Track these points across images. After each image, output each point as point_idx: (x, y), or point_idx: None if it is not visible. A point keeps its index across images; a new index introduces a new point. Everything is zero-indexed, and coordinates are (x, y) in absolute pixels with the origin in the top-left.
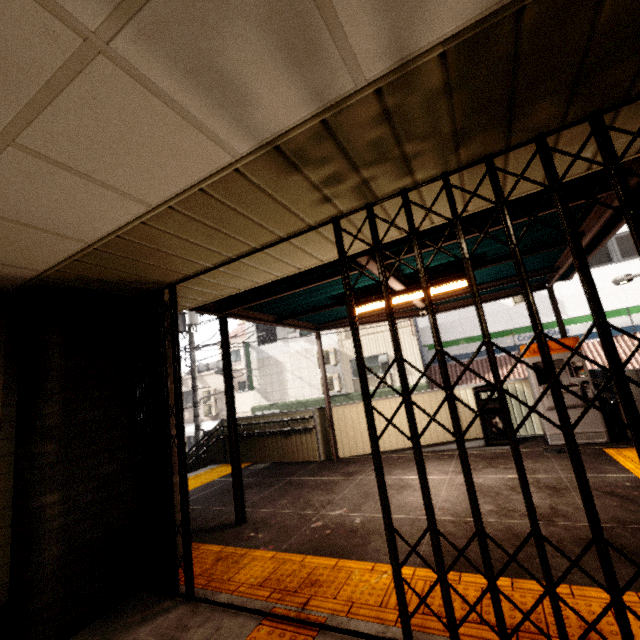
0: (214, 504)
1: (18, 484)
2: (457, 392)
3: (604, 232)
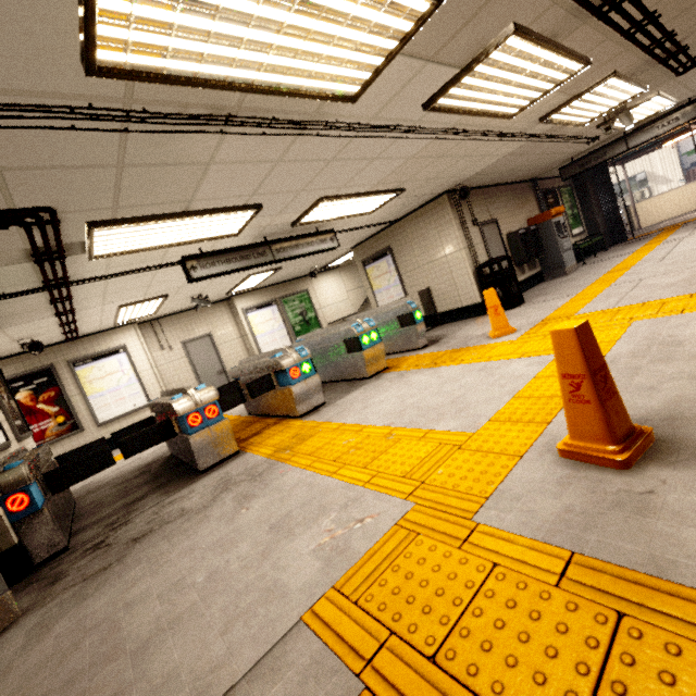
0: None
1: (587, 220)
2: None
3: None
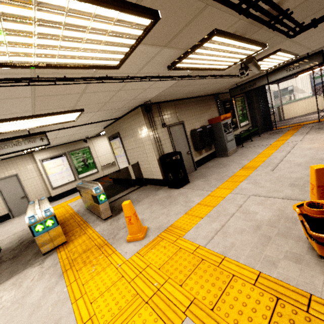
0: None
1: (251, 117)
2: None
3: None
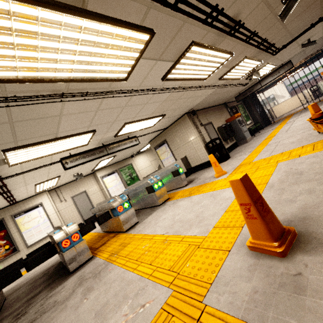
0: None
1: (252, 117)
2: (304, 92)
3: None
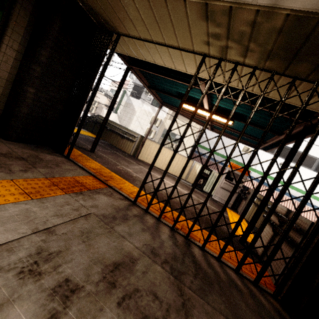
0: (82, 141)
1: (18, 75)
2: (196, 164)
3: (291, 139)
